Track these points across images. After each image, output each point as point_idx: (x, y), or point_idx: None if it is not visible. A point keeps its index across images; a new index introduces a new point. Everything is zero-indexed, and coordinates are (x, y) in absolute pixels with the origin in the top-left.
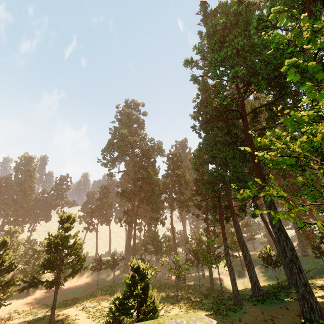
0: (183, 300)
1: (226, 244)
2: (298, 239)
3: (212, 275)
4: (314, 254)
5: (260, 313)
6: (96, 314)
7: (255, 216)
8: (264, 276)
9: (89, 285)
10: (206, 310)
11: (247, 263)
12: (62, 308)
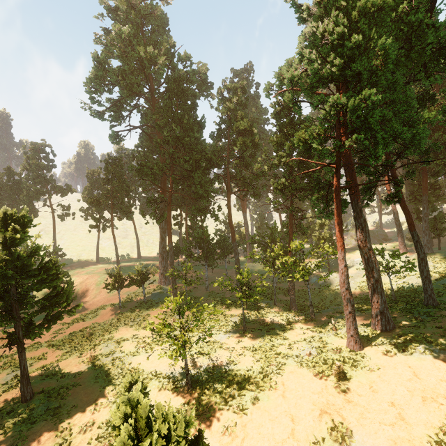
0: (254, 333)
1: (343, 255)
2: (424, 231)
3: (294, 289)
4: (440, 251)
5: (413, 378)
6: (111, 372)
7: (394, 201)
8: (362, 281)
9: (109, 307)
10: (302, 362)
11: (373, 282)
12: (62, 351)
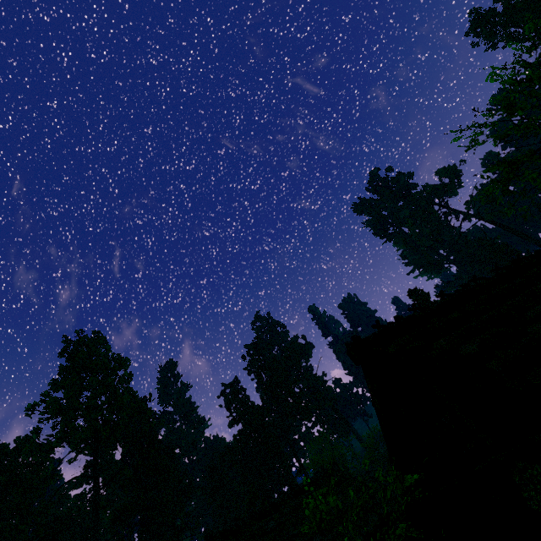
0: None
1: None
2: None
3: None
4: None
5: None
6: None
7: None
8: None
9: None
10: None
11: None
12: None
